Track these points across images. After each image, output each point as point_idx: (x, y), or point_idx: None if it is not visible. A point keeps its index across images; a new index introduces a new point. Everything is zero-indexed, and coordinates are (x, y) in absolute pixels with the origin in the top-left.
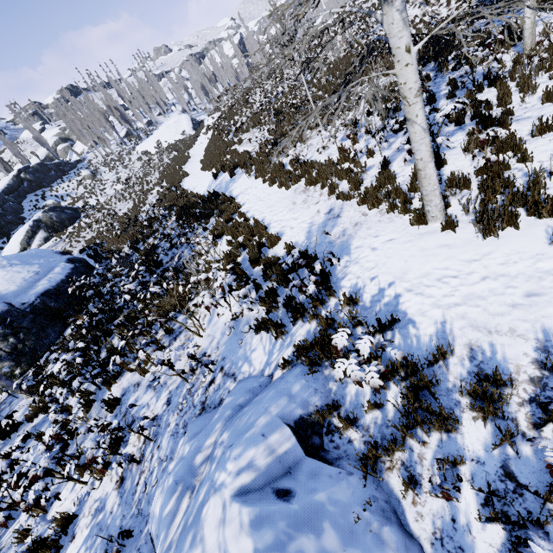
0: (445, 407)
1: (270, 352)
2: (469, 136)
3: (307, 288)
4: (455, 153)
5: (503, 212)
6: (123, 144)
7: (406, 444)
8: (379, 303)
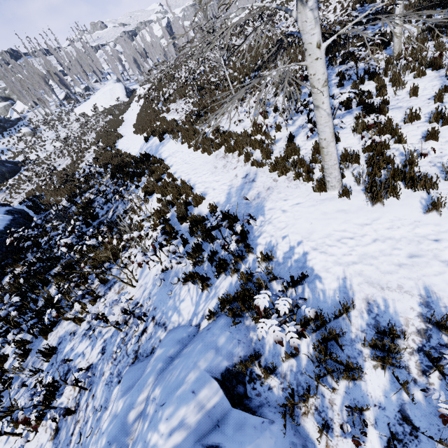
0: (350, 356)
1: (196, 303)
2: (356, 119)
3: (229, 245)
4: (346, 132)
5: (387, 185)
6: (62, 106)
7: (318, 390)
8: (290, 260)
